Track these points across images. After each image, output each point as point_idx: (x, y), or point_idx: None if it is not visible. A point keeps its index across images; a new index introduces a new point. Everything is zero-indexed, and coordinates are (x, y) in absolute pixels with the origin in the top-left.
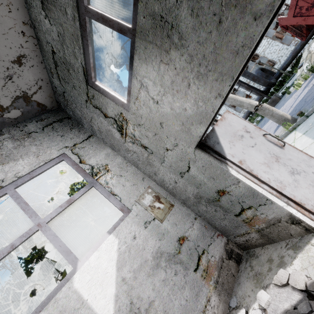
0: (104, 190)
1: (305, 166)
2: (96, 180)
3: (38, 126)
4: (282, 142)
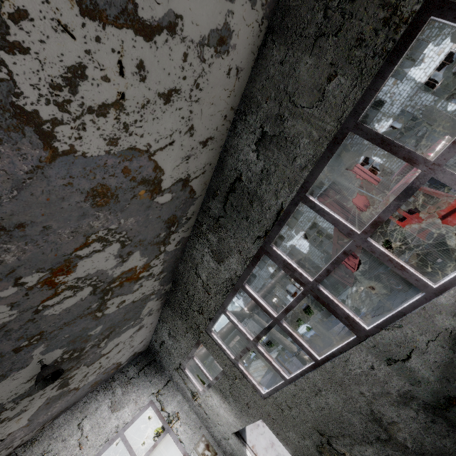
0: (175, 436)
1: (286, 451)
2: (171, 427)
3: (135, 370)
4: None
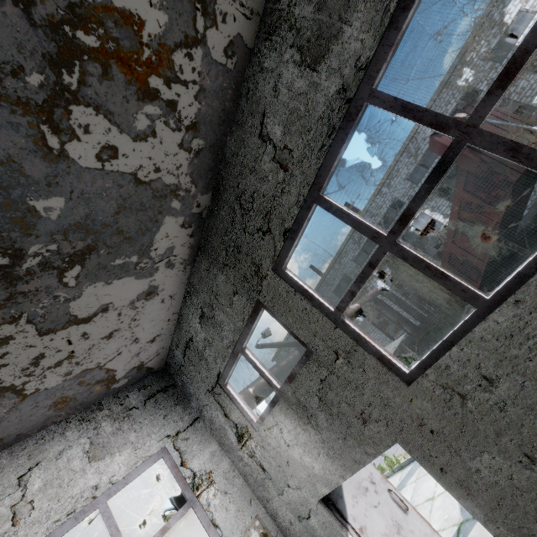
0: (204, 514)
1: None
2: (197, 497)
3: (140, 397)
4: (406, 505)
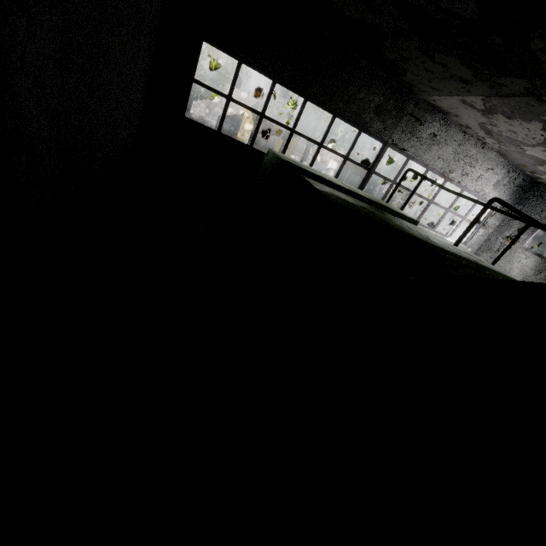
0: (475, 232)
1: None
2: (480, 227)
3: (519, 183)
4: None
